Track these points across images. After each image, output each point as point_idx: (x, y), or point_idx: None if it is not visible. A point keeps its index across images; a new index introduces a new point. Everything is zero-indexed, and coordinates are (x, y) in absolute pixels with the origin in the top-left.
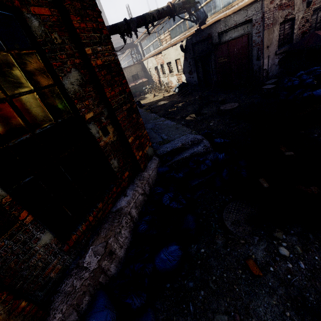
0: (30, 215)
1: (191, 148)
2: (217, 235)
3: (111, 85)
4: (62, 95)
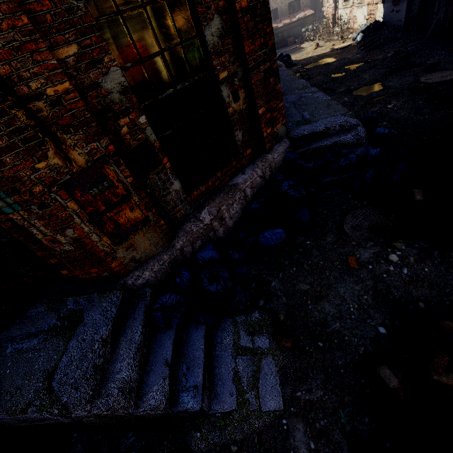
0: (169, 162)
1: (337, 136)
2: (330, 234)
3: (252, 36)
4: (201, 49)
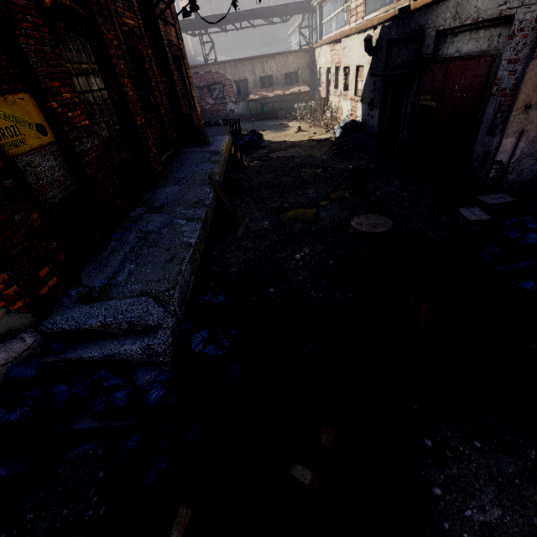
0: None
1: (121, 340)
2: None
3: None
4: None
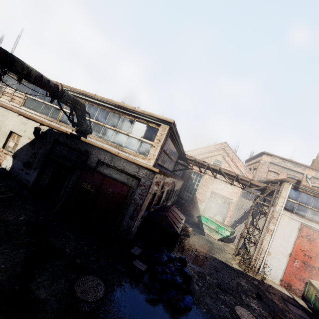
0: None
1: None
2: None
3: None
4: None
